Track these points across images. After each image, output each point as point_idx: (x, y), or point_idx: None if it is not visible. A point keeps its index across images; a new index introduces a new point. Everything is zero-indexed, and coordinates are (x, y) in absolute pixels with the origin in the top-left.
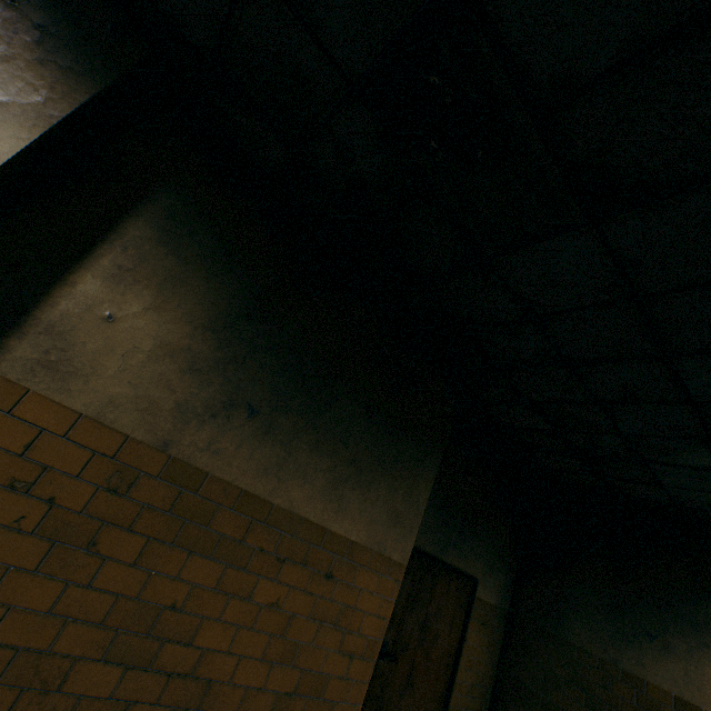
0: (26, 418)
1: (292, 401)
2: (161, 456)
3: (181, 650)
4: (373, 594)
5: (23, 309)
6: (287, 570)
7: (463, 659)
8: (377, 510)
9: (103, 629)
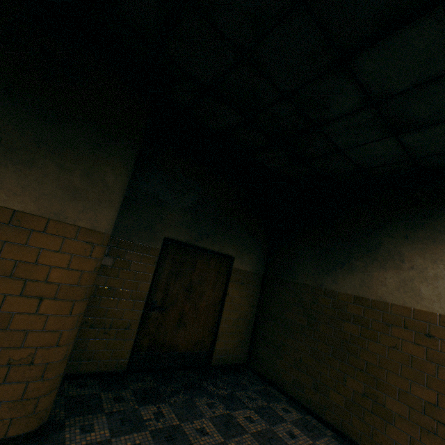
0: None
1: None
2: None
3: None
4: (59, 253)
5: None
6: None
7: (227, 305)
8: (46, 186)
9: None
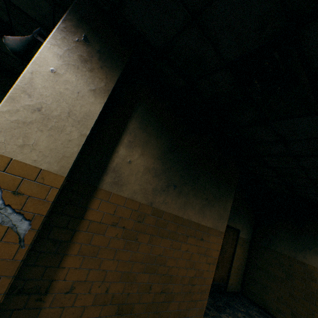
0: (112, 202)
1: (186, 180)
2: (150, 207)
3: (163, 267)
4: (215, 243)
5: (105, 164)
6: (189, 239)
7: (235, 257)
8: (215, 215)
9: (142, 264)
